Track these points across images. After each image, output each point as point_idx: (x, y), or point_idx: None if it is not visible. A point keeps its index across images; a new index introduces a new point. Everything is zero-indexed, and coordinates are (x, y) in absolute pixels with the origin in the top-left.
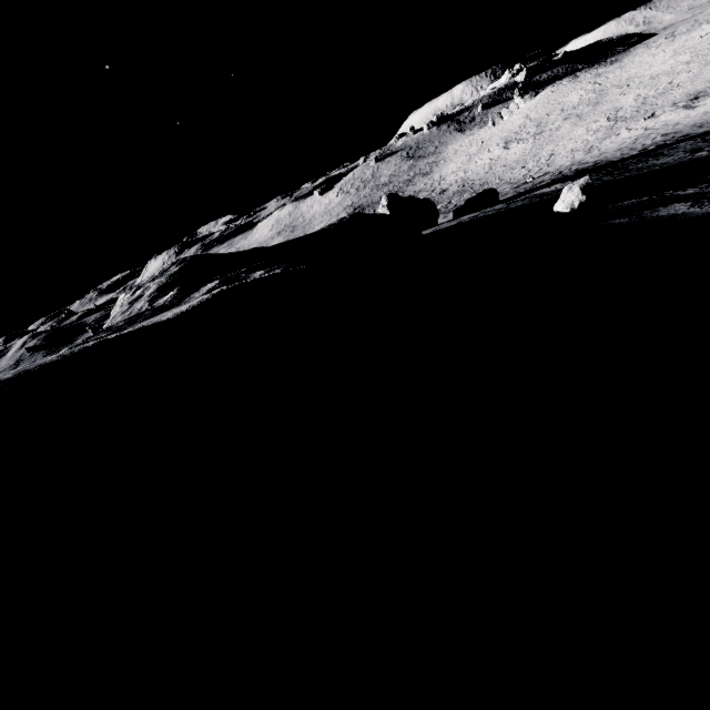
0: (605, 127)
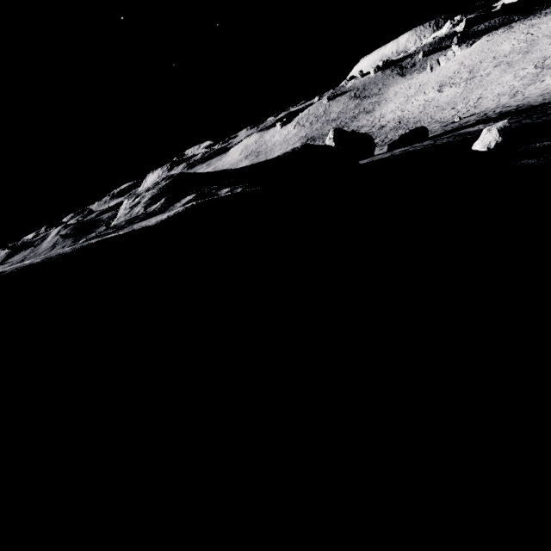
0: (531, 73)
